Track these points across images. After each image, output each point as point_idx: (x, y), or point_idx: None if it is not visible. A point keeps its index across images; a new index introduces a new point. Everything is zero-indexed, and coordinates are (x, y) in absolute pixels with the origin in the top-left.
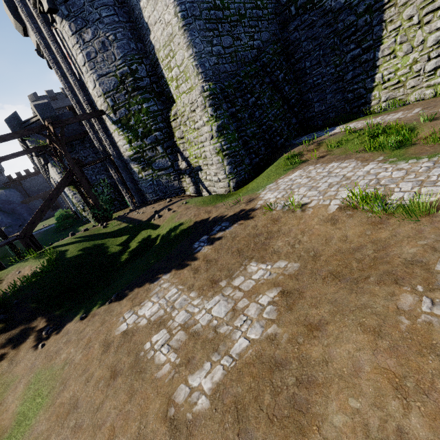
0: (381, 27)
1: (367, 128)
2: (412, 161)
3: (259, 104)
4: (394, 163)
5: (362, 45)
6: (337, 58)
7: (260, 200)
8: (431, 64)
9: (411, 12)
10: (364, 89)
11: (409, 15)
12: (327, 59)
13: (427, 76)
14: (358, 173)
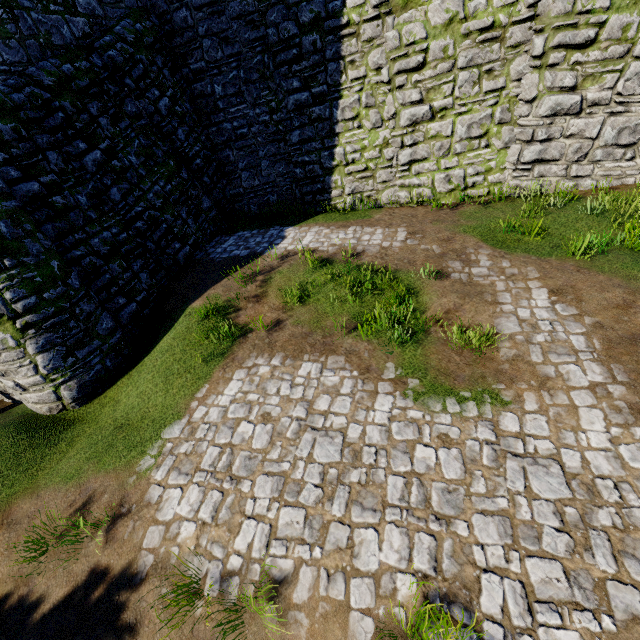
0: (338, 66)
1: (341, 258)
2: (454, 406)
3: (117, 167)
4: (426, 407)
5: (312, 86)
6: (273, 97)
7: (153, 524)
8: (406, 155)
9: (379, 58)
10: (319, 167)
11: (377, 63)
12: (255, 92)
13: (401, 170)
14: (371, 433)
